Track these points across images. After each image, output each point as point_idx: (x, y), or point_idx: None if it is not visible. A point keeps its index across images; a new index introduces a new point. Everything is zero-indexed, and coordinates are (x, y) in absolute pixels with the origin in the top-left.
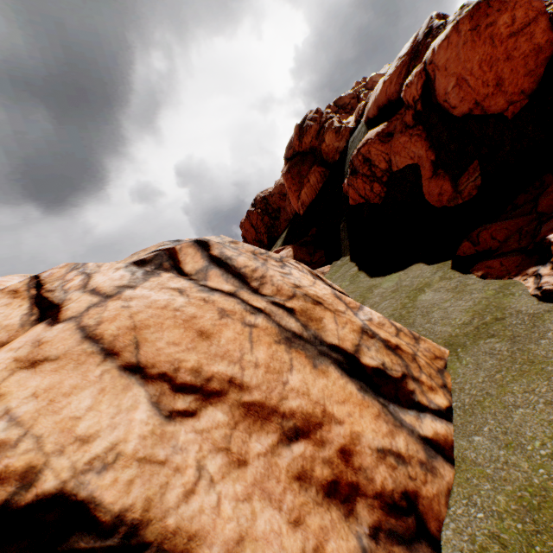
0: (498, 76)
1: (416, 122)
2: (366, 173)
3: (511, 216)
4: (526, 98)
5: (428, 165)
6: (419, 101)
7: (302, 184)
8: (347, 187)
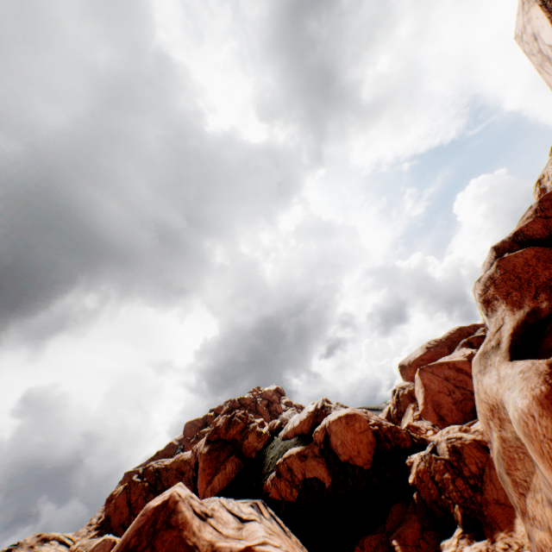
0: (358, 448)
1: (321, 454)
2: (289, 478)
3: (376, 531)
4: (370, 463)
5: (329, 484)
6: (322, 443)
7: (219, 468)
8: (269, 485)
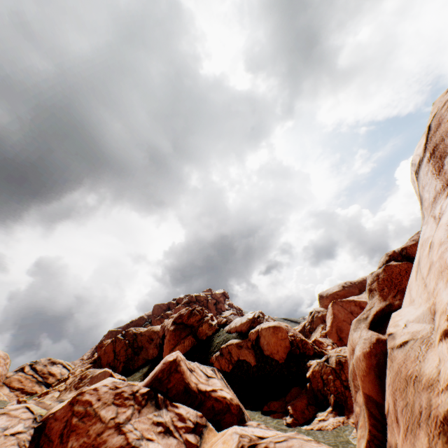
0: (278, 349)
1: (252, 347)
2: (228, 358)
3: (279, 400)
4: (284, 360)
5: (254, 367)
6: (254, 340)
7: (180, 342)
8: (214, 359)
